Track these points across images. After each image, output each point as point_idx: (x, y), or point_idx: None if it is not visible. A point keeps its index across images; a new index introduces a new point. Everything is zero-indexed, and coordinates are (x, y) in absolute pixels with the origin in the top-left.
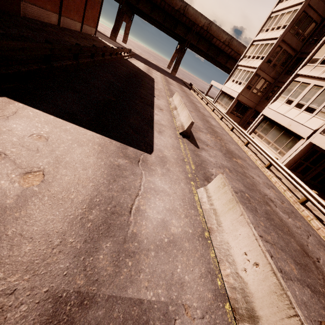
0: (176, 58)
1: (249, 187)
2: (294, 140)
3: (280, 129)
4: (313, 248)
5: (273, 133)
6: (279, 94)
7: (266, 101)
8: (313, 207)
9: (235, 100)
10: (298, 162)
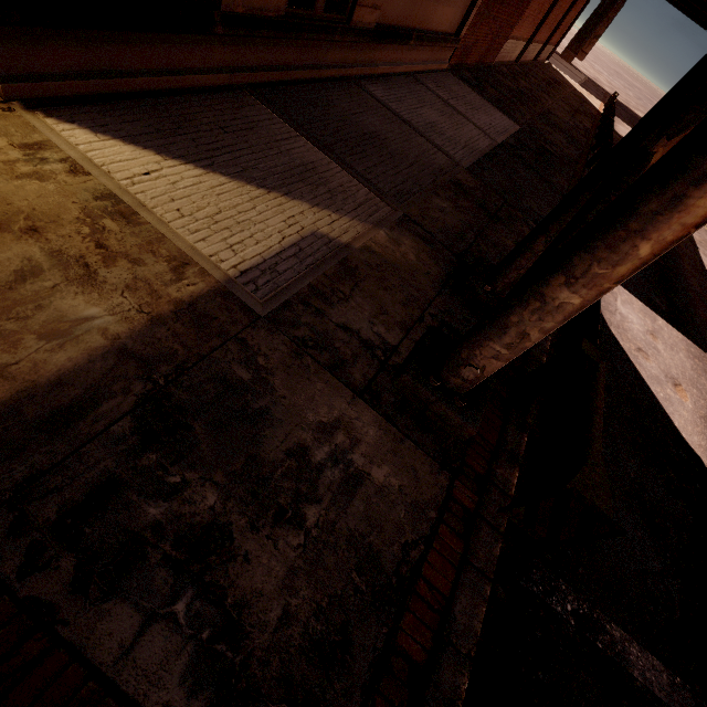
0: None
1: None
2: None
3: None
4: None
5: None
6: None
7: None
8: None
9: None
10: None
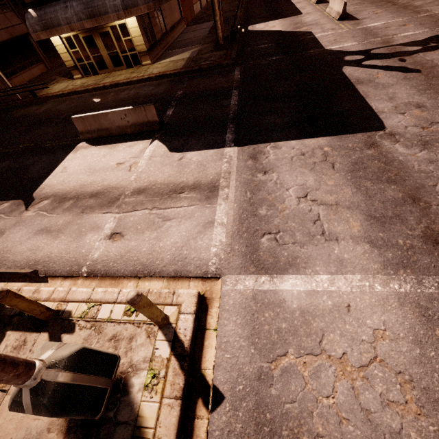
0: None
1: None
2: None
3: None
4: None
5: None
6: None
7: None
8: None
9: None
10: None
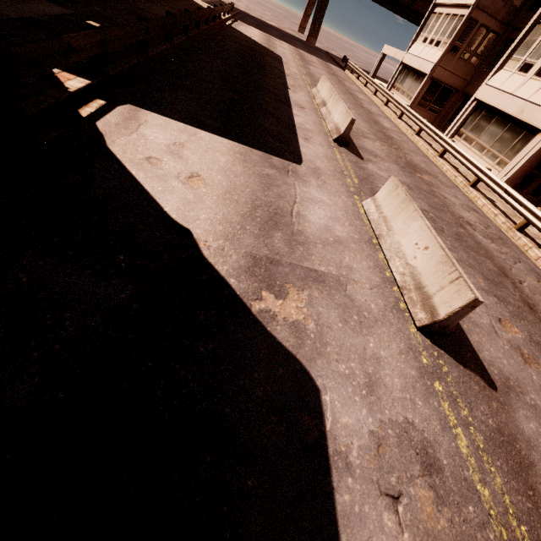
0: (316, 8)
1: (436, 207)
2: (526, 138)
3: (503, 122)
4: (519, 272)
5: (491, 131)
6: (509, 55)
7: (487, 72)
8: (539, 236)
9: (427, 79)
10: (530, 176)
